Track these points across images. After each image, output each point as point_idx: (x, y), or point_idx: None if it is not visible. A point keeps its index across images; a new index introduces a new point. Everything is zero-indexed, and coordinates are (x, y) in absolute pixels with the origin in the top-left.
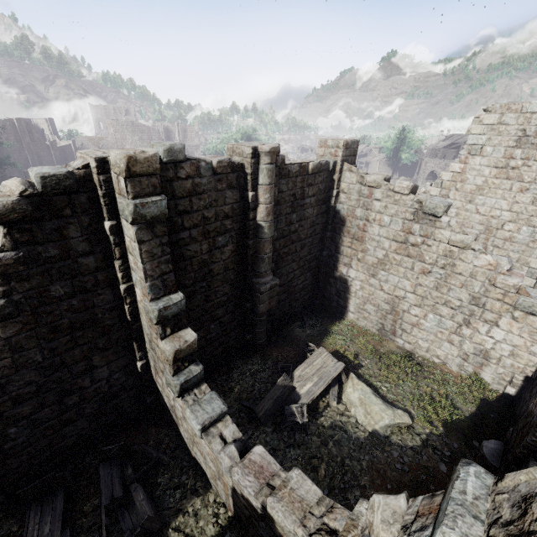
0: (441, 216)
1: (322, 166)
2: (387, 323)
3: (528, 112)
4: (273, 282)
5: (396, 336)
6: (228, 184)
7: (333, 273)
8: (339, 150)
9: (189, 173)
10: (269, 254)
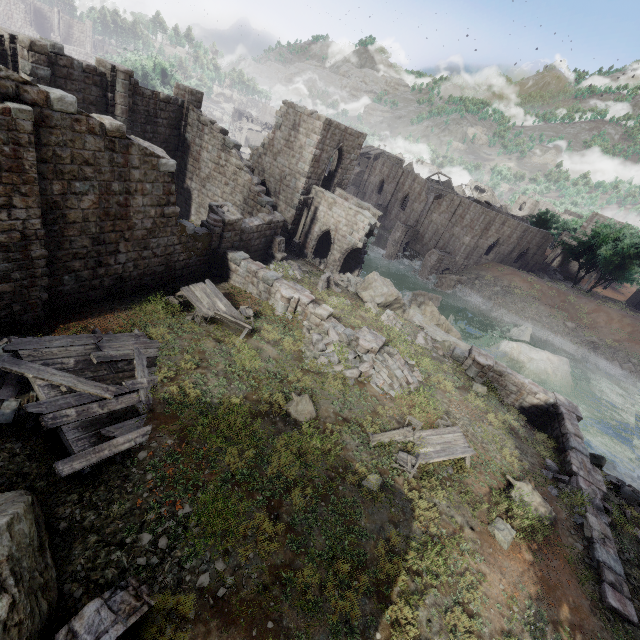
0: (232, 149)
1: (173, 100)
2: None
3: (296, 111)
4: None
5: None
6: (94, 82)
7: (183, 185)
8: (186, 94)
9: (66, 64)
10: None
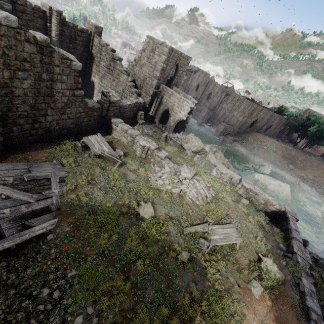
0: (117, 61)
1: (85, 31)
2: None
3: (154, 41)
4: None
5: None
6: (39, 16)
7: (90, 80)
8: (93, 27)
9: (22, 3)
10: None
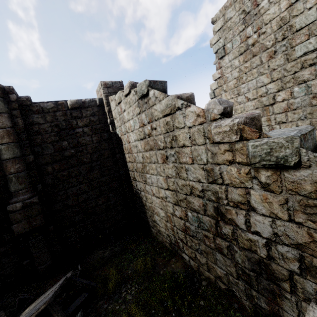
0: (147, 92)
1: (87, 103)
2: (170, 234)
3: None
4: (27, 200)
5: (181, 249)
6: None
7: (133, 190)
8: (101, 90)
9: None
10: (17, 173)
